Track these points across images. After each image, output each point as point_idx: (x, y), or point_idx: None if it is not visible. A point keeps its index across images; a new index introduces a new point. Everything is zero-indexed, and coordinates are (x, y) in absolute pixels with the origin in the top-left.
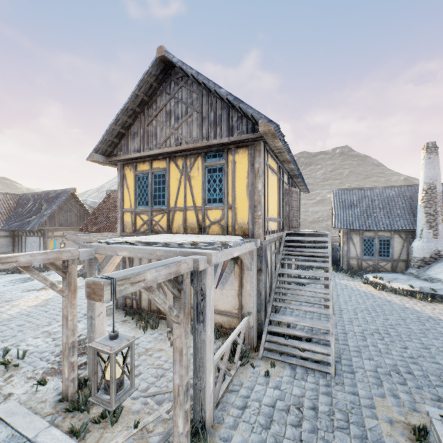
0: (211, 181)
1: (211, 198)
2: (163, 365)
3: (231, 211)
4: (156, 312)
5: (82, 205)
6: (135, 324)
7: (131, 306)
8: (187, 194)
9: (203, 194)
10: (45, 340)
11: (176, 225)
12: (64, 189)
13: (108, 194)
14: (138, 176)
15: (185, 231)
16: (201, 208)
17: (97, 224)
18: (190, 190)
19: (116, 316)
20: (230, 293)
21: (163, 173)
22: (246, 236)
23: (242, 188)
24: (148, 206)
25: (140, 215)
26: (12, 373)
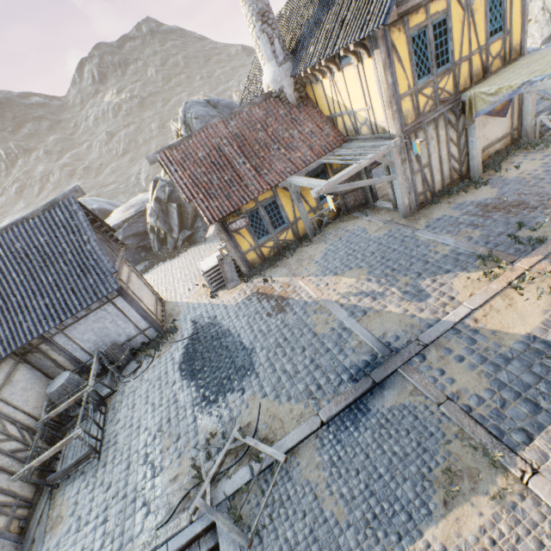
0: (492, 8)
1: (492, 30)
2: (550, 165)
3: (508, 37)
4: (450, 184)
5: (95, 218)
6: (461, 196)
7: (426, 200)
8: (470, 36)
9: (487, 28)
10: (479, 231)
11: (463, 80)
12: (44, 205)
13: (163, 160)
14: (411, 37)
15: (472, 82)
16: (485, 47)
17: (229, 197)
18: (473, 29)
19: (434, 210)
20: (505, 119)
21: (443, 18)
22: (519, 57)
23: (517, 6)
24: (430, 74)
25: (423, 92)
26: (548, 223)
